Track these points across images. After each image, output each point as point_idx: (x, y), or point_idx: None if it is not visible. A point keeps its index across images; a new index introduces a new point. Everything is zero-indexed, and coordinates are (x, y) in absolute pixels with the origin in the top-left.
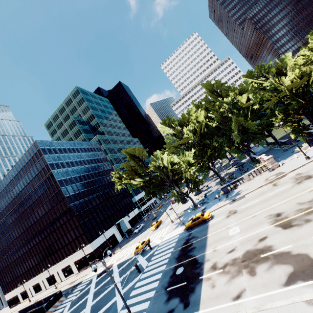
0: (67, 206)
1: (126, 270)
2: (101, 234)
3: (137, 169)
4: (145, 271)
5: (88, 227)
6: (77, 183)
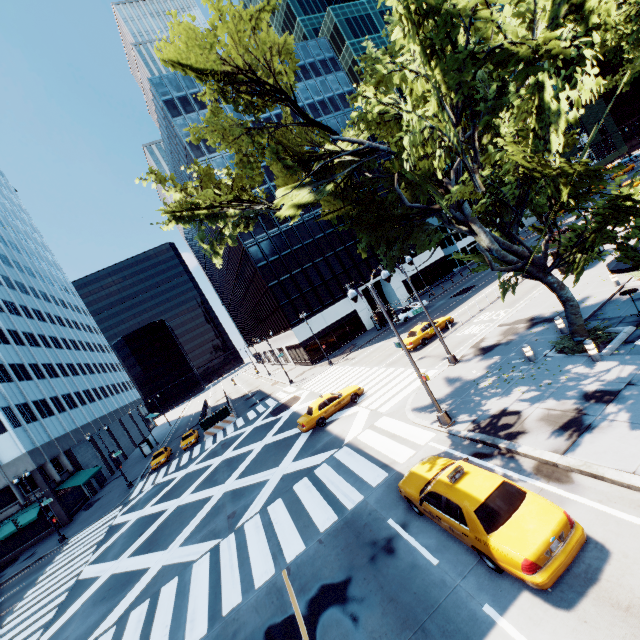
0: (242, 246)
1: (258, 465)
2: (321, 311)
3: (293, 146)
4: (220, 546)
5: (289, 294)
6: (260, 188)
